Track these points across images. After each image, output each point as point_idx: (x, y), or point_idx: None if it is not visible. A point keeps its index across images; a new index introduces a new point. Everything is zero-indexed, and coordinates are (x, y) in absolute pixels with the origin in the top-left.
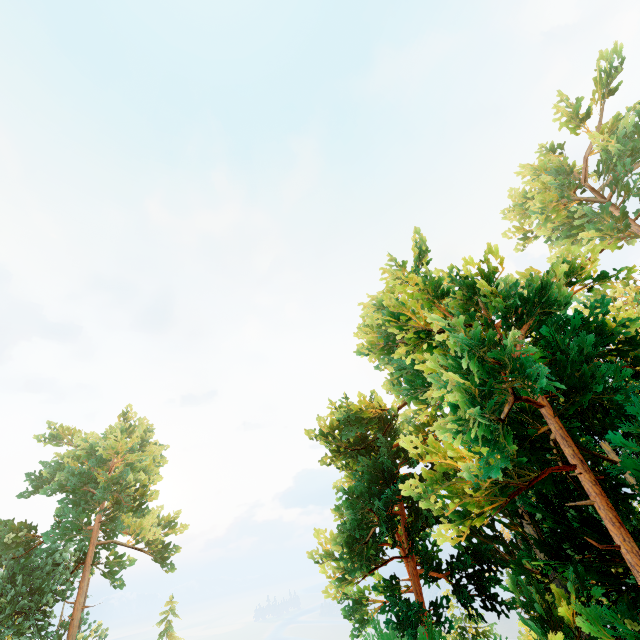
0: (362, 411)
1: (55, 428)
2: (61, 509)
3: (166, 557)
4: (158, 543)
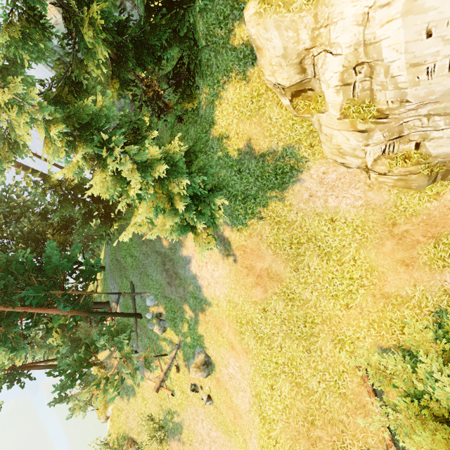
0: None
1: None
2: None
3: None
4: None
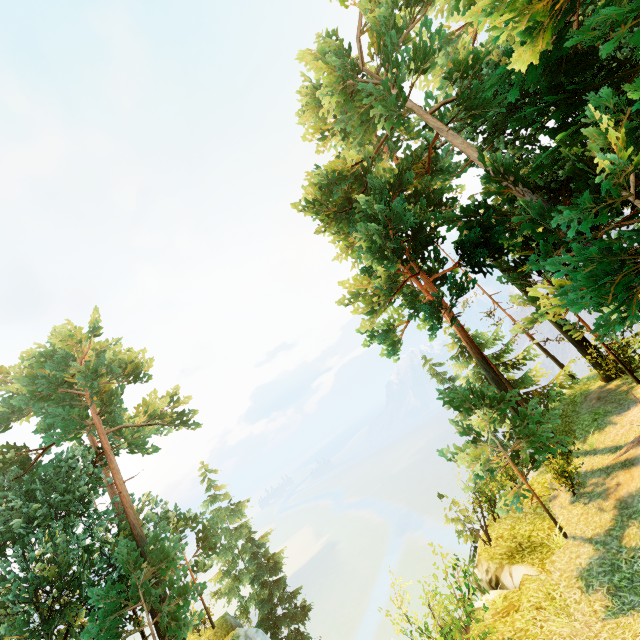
0: (340, 169)
1: None
2: (43, 425)
3: (185, 421)
4: (170, 414)
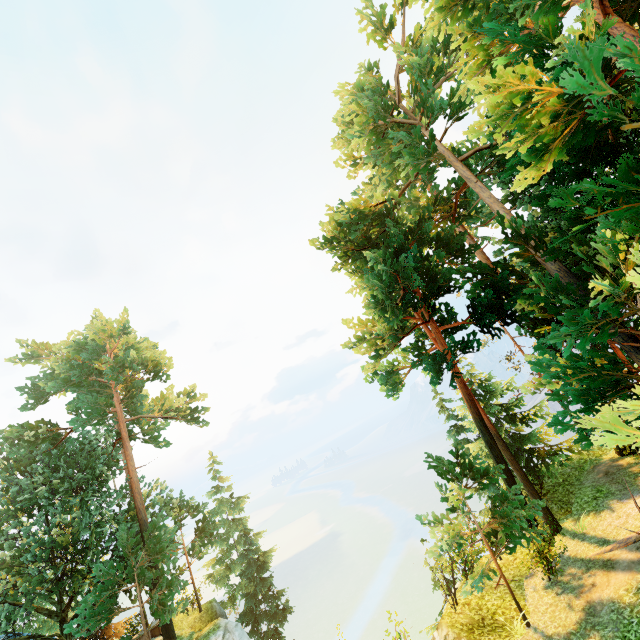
0: (362, 208)
1: (26, 346)
2: (74, 405)
3: (197, 418)
4: (185, 410)
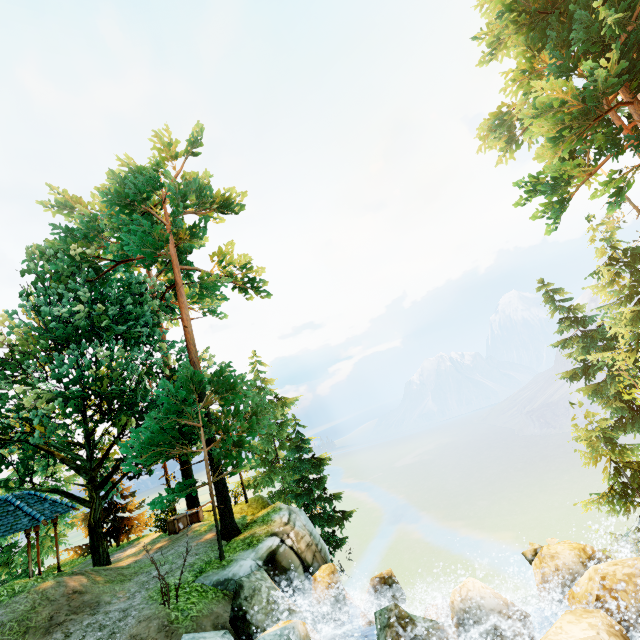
0: None
1: (58, 193)
2: (118, 245)
3: (256, 288)
4: (242, 278)
